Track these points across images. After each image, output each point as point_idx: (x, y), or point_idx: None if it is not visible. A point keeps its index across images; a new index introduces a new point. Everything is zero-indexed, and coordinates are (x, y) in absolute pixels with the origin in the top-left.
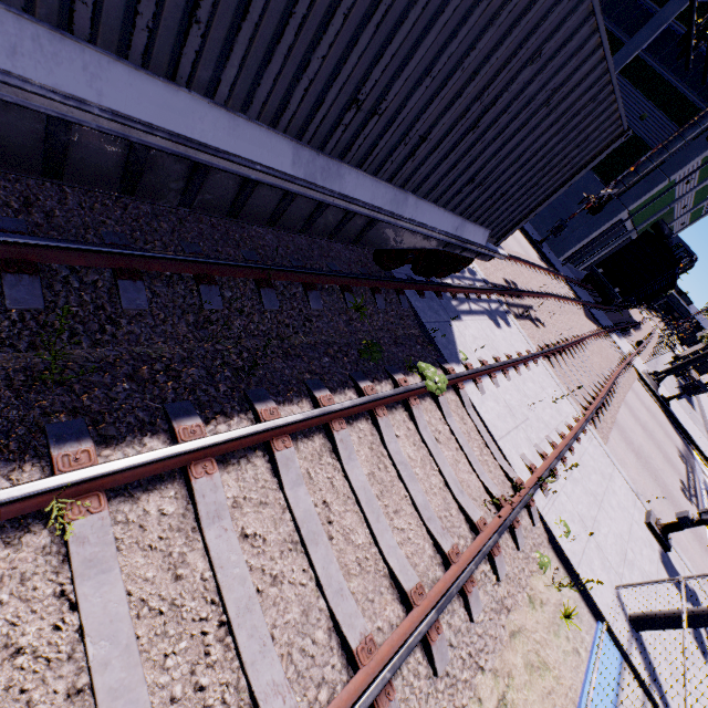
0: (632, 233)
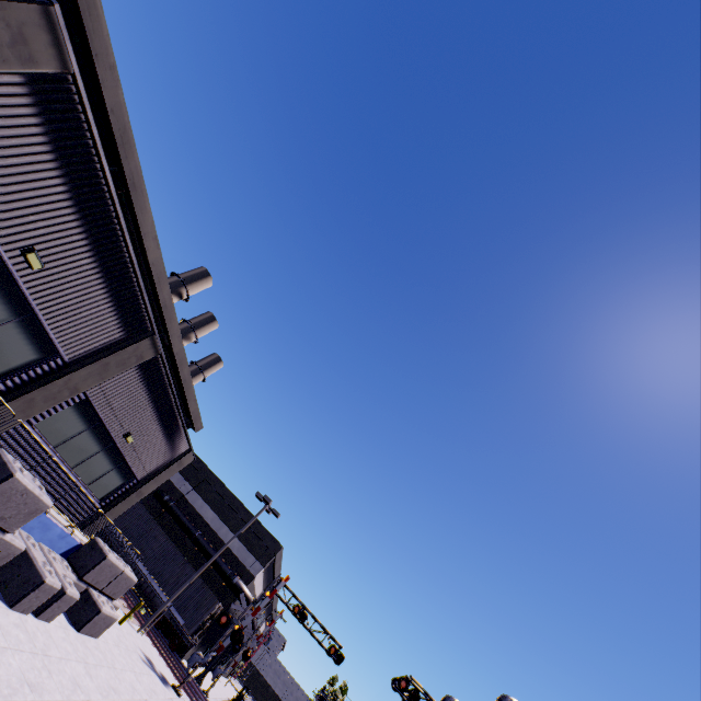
0: None
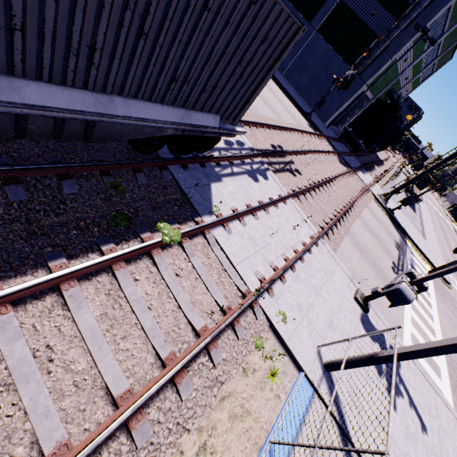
0: (373, 101)
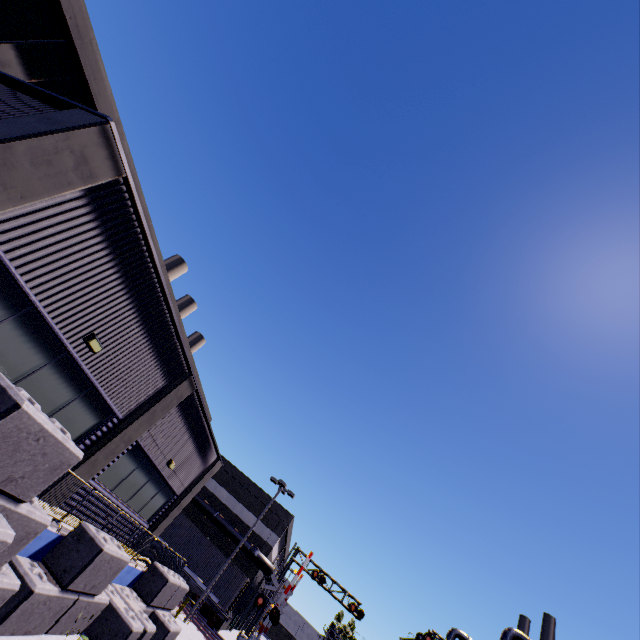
0: None
